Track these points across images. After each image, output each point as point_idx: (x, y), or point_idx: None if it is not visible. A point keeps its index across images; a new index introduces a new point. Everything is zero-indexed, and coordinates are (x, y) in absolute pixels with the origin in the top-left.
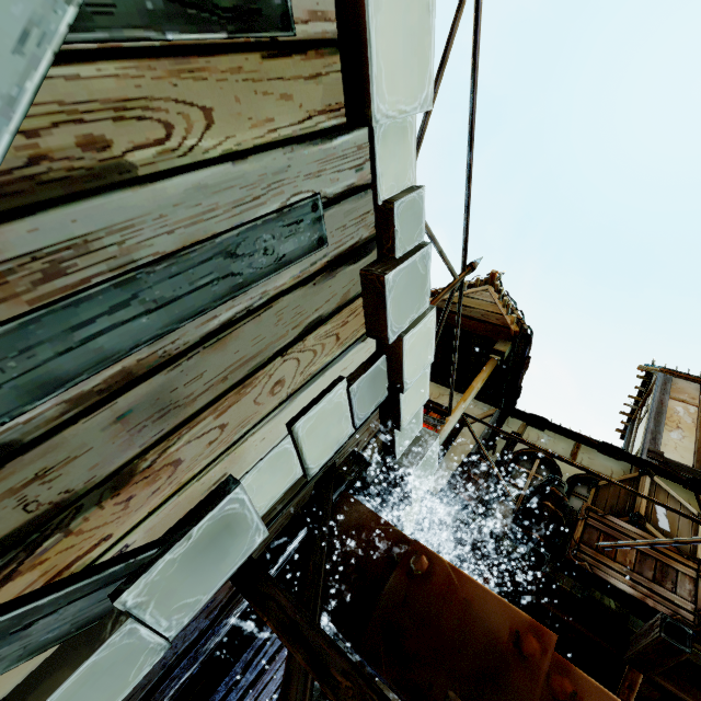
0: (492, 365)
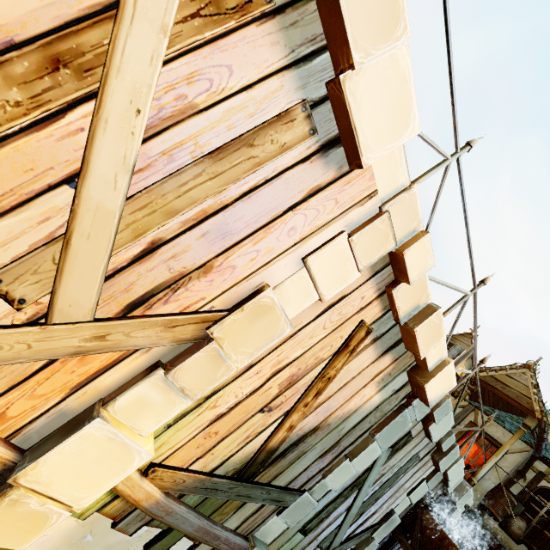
0: (519, 434)
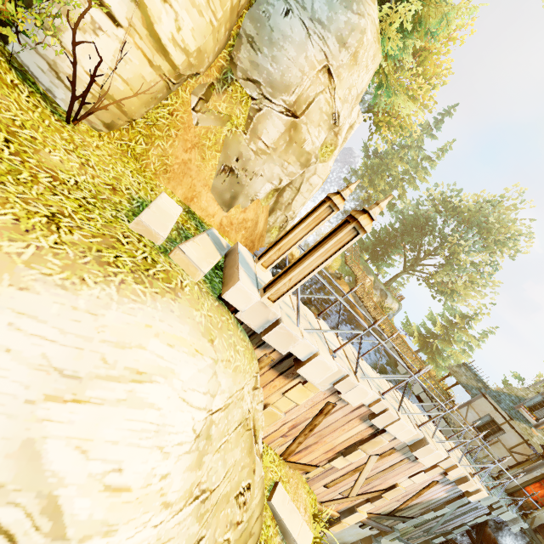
0: None
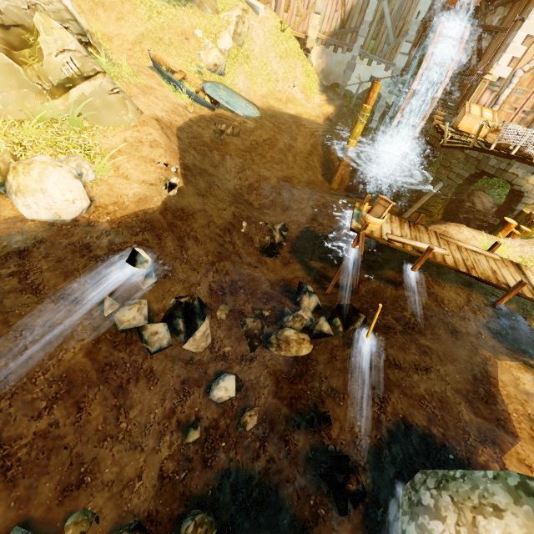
0: None
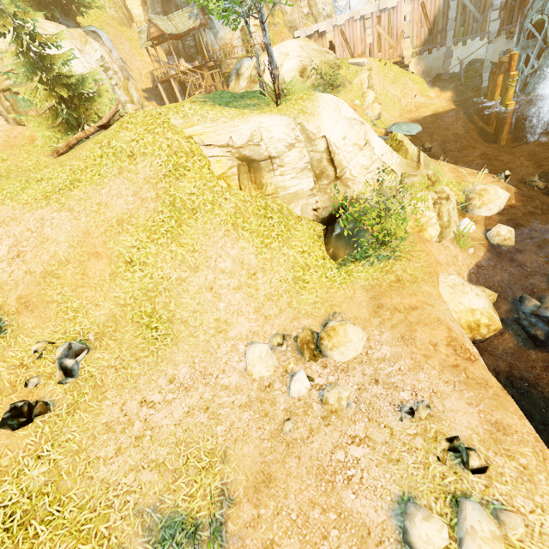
0: None
